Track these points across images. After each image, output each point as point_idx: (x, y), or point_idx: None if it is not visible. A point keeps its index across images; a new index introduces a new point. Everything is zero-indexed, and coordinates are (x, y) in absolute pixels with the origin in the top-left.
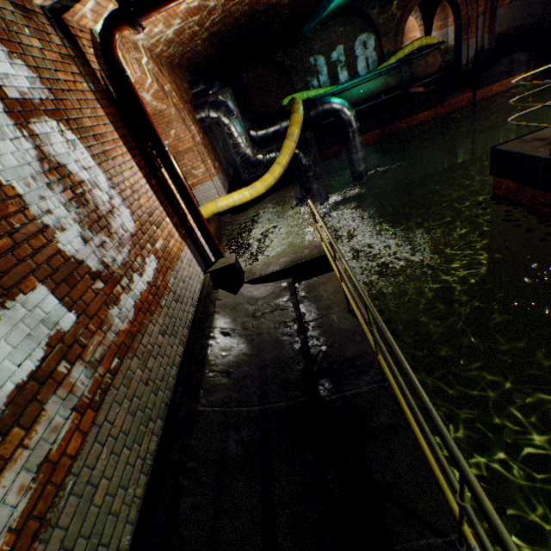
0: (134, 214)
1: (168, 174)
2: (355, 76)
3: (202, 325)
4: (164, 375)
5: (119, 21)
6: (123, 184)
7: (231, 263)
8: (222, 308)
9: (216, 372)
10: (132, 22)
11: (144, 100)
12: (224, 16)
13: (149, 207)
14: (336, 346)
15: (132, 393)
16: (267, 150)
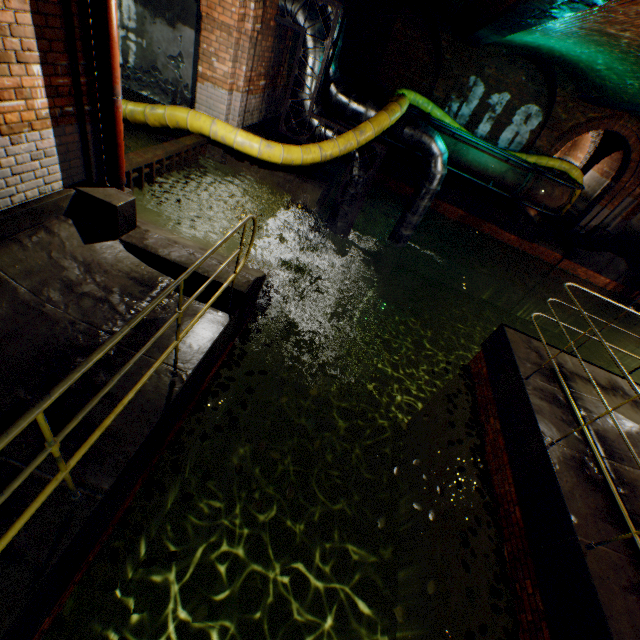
0: None
1: (91, 8)
2: (494, 140)
3: None
4: None
5: None
6: None
7: (114, 202)
8: (39, 246)
9: None
10: None
11: None
12: None
13: None
14: (106, 402)
15: None
16: (327, 122)
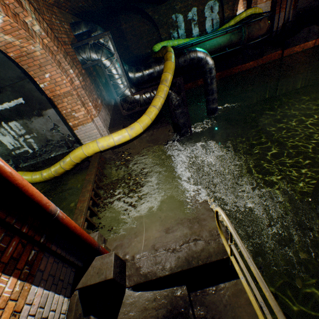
0: None
1: None
2: (204, 32)
3: None
4: None
5: None
6: None
7: (107, 276)
8: None
9: None
10: None
11: (0, 37)
12: None
13: None
14: None
15: None
16: (143, 91)
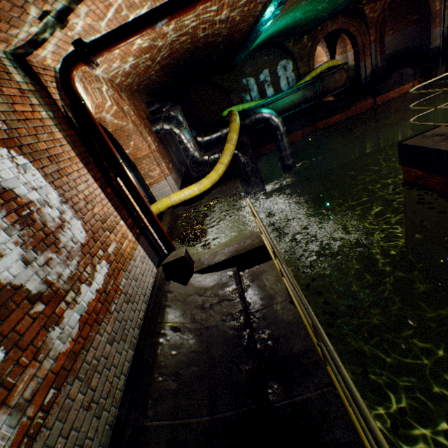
0: (87, 224)
1: (122, 182)
2: (279, 91)
3: (153, 322)
4: (109, 390)
5: (75, 60)
6: (77, 197)
7: (181, 255)
8: (173, 301)
9: (165, 375)
10: (86, 60)
11: (107, 119)
12: (172, 53)
13: (103, 214)
14: (281, 341)
15: (68, 427)
16: (211, 152)
